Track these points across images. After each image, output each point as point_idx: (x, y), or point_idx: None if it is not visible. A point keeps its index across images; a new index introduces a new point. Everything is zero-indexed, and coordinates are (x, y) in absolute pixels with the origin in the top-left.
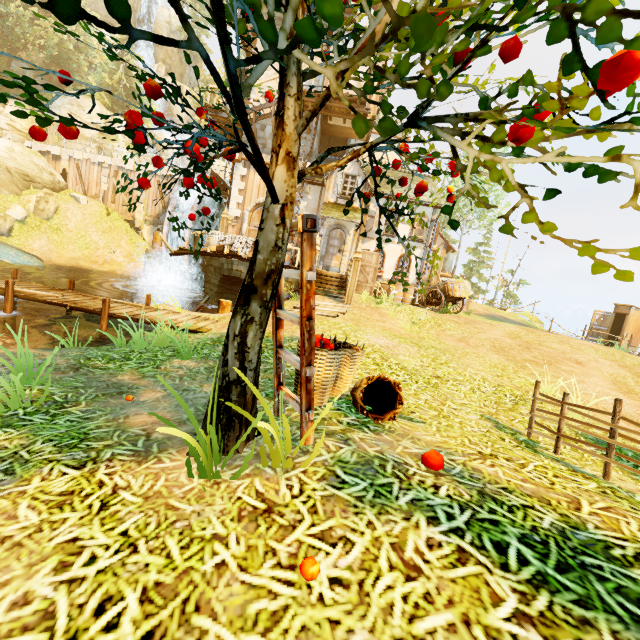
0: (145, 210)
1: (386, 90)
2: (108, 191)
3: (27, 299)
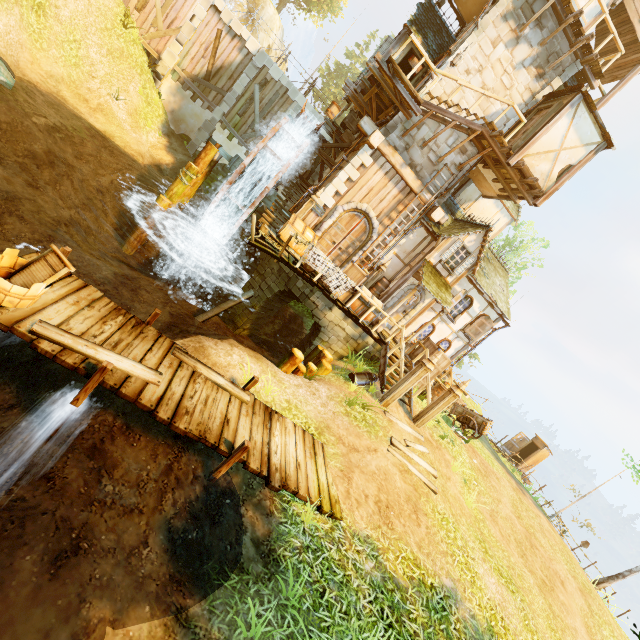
0: (180, 56)
1: None
2: None
3: (121, 396)
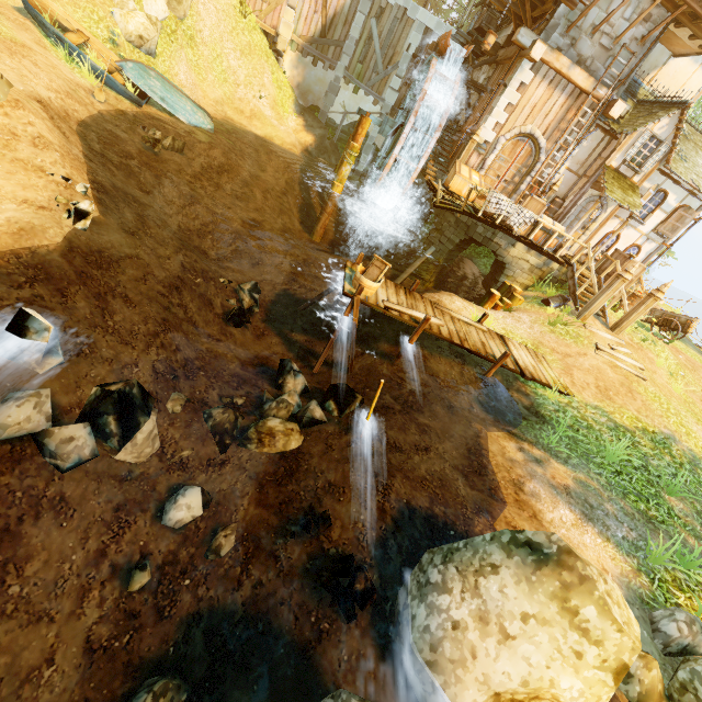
0: (294, 22)
1: None
2: None
3: (433, 334)
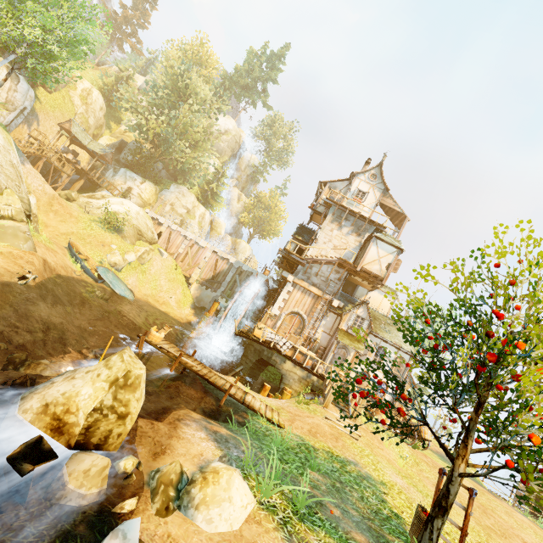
0: (200, 273)
1: (392, 270)
2: (182, 253)
3: (186, 366)
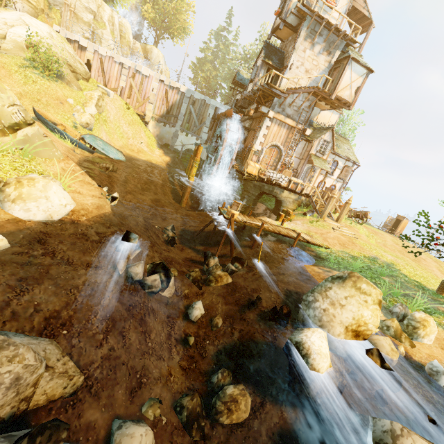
0: (153, 109)
1: None
2: (125, 88)
3: (266, 230)
